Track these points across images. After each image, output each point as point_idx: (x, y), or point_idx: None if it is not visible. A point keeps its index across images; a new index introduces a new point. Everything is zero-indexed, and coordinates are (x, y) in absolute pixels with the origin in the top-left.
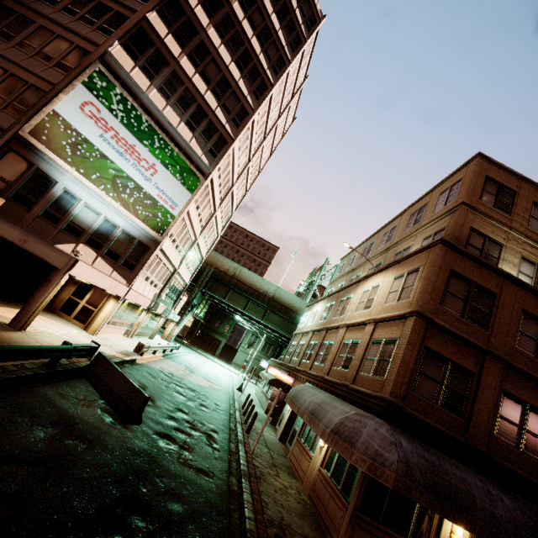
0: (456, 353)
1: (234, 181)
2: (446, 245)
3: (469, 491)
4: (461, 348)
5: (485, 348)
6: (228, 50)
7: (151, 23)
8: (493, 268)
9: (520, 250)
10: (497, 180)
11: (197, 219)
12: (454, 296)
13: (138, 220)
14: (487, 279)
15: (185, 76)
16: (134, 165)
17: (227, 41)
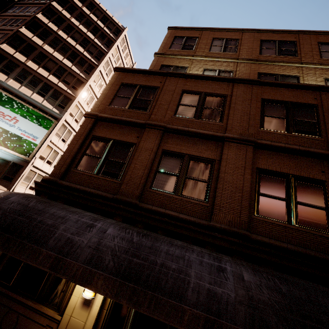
0: (121, 134)
1: None
2: (118, 70)
3: (55, 224)
4: (126, 129)
5: (142, 122)
6: (60, 54)
7: (3, 49)
8: (156, 72)
9: (203, 66)
10: (183, 36)
11: None
12: (122, 97)
13: (8, 150)
14: (152, 80)
15: (32, 70)
16: (0, 119)
17: (58, 49)
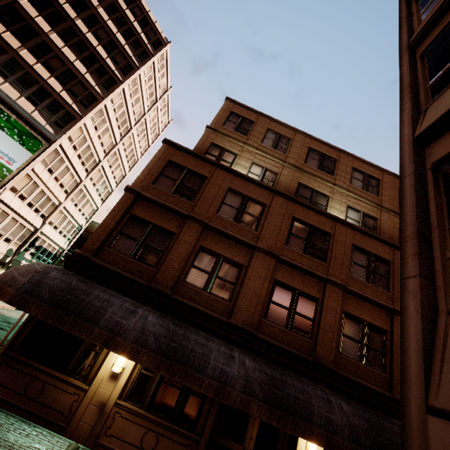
0: (161, 219)
1: (101, 157)
2: (168, 144)
3: (103, 307)
4: (167, 215)
5: (186, 213)
6: (72, 52)
7: None
8: (207, 159)
9: (252, 158)
10: (239, 114)
11: (54, 183)
12: (167, 178)
13: None
14: (202, 167)
15: (26, 63)
16: None
17: (71, 45)
